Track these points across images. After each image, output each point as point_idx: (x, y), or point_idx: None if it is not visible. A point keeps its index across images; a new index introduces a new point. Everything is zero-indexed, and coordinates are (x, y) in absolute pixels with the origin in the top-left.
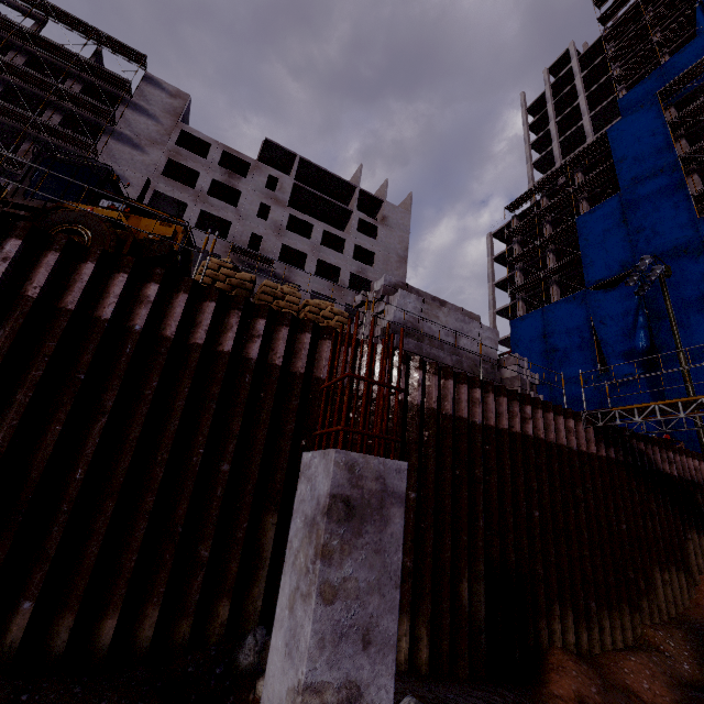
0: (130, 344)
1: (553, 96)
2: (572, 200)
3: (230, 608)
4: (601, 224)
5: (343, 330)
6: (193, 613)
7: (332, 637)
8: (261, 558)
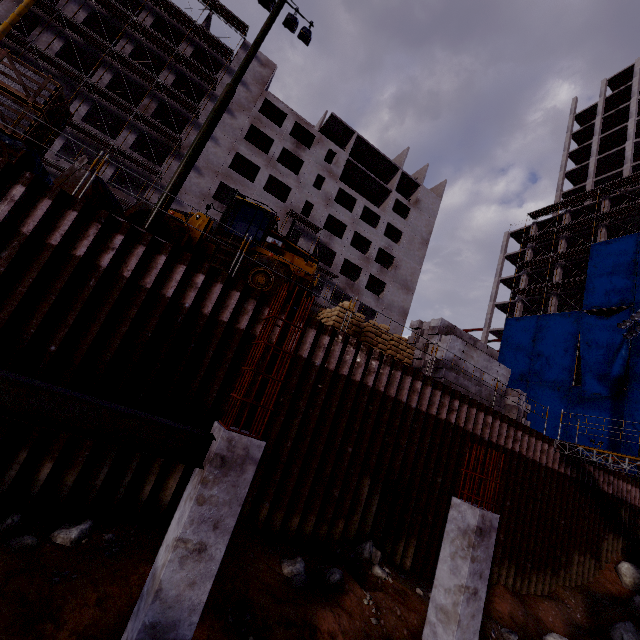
0: (314, 374)
1: (605, 108)
2: (593, 221)
3: (344, 524)
4: (612, 257)
5: (411, 359)
6: (329, 523)
7: (472, 573)
8: (360, 501)
